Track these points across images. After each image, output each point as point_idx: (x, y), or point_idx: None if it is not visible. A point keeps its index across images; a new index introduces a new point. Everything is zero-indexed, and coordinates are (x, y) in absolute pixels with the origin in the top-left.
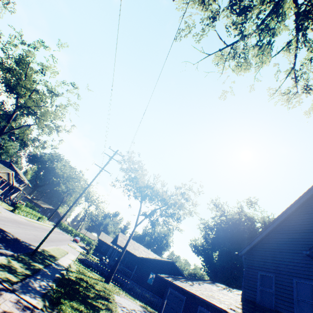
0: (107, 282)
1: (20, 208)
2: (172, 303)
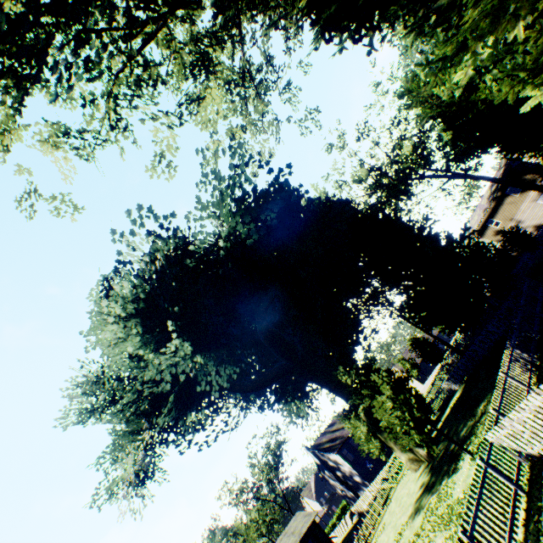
0: None
1: None
2: None
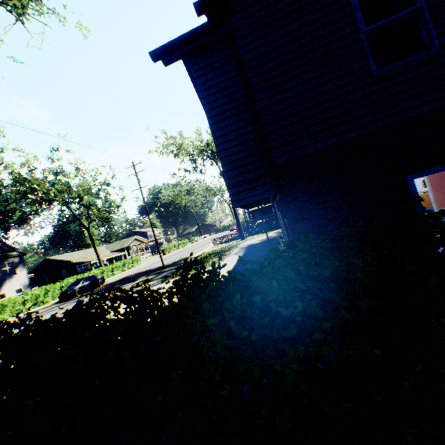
0: (242, 239)
1: (166, 249)
2: None
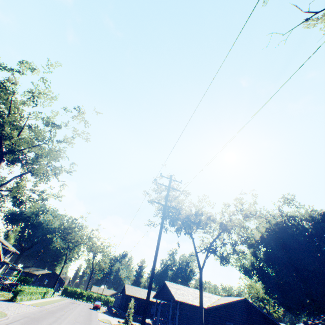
0: None
1: (23, 292)
2: None
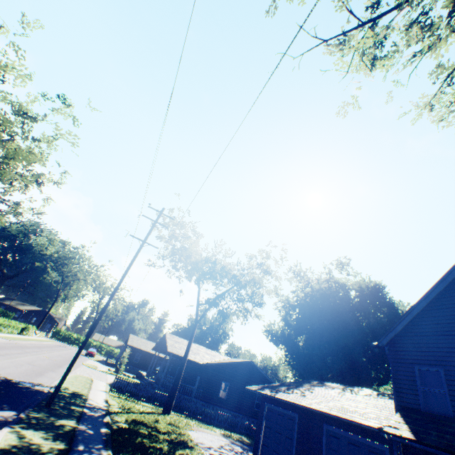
0: (167, 413)
1: None
2: (277, 425)
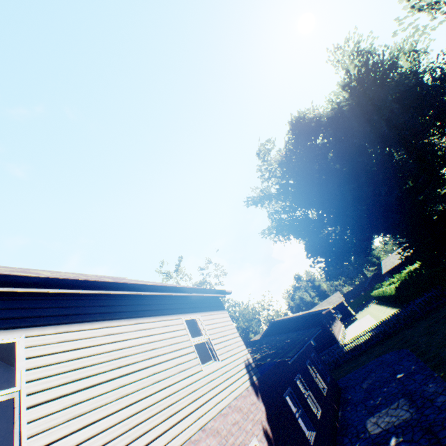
0: None
1: None
2: None
